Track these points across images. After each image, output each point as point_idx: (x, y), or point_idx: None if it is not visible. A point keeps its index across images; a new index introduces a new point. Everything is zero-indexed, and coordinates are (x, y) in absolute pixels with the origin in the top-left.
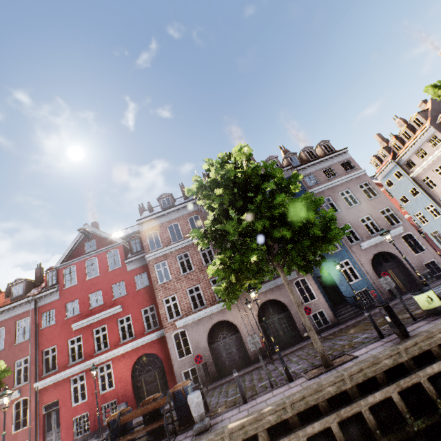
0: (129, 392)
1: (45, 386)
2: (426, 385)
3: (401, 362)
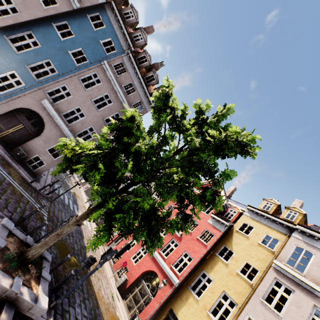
0: None
1: None
2: None
3: None
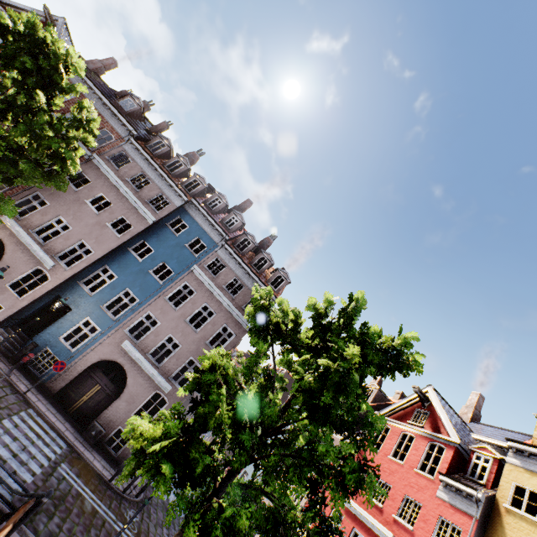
0: None
1: None
2: None
3: None
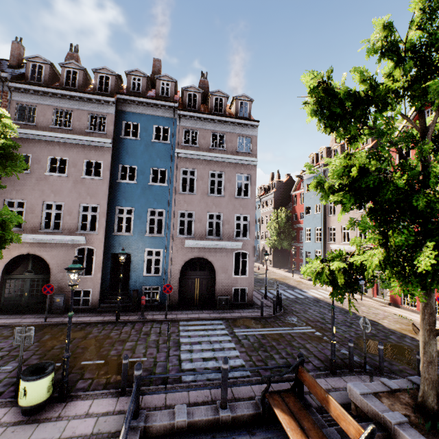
0: None
1: None
2: None
3: None
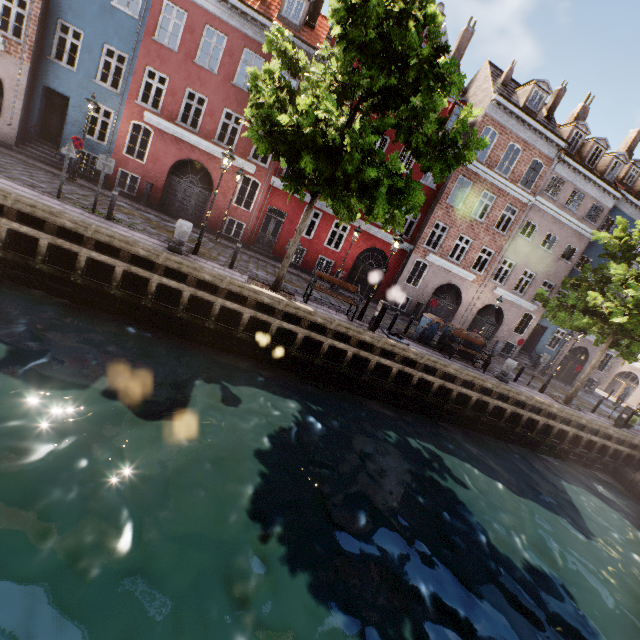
0: (348, 267)
1: (280, 189)
2: (610, 449)
3: (614, 436)
